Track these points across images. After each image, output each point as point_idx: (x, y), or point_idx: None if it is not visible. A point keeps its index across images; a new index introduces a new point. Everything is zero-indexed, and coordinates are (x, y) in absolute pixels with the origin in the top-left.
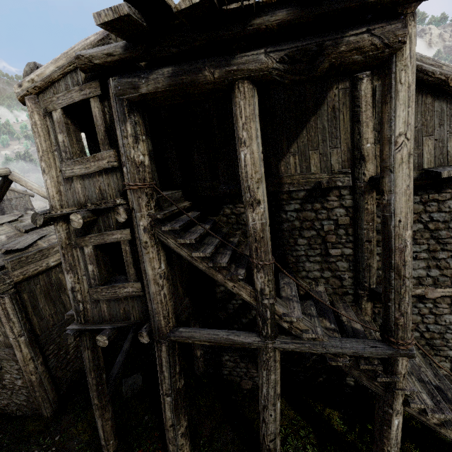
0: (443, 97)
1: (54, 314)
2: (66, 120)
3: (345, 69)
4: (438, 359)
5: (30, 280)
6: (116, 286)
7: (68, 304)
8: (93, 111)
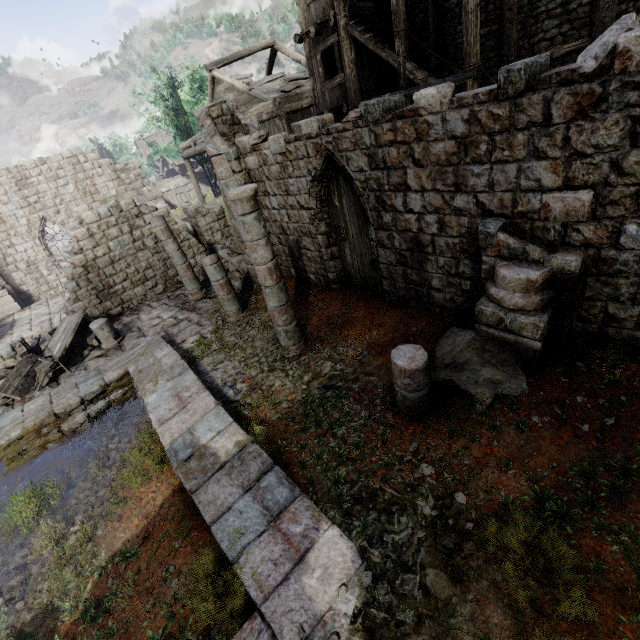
0: None
1: None
2: None
3: None
4: None
5: (293, 114)
6: (332, 79)
7: None
8: None
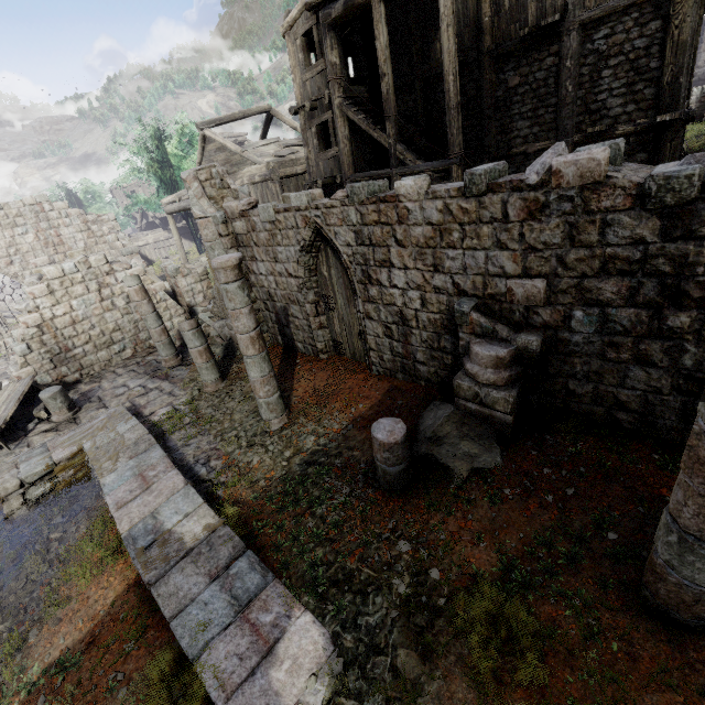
0: None
1: None
2: (302, 44)
3: None
4: None
5: (287, 179)
6: (327, 151)
7: None
8: (314, 35)
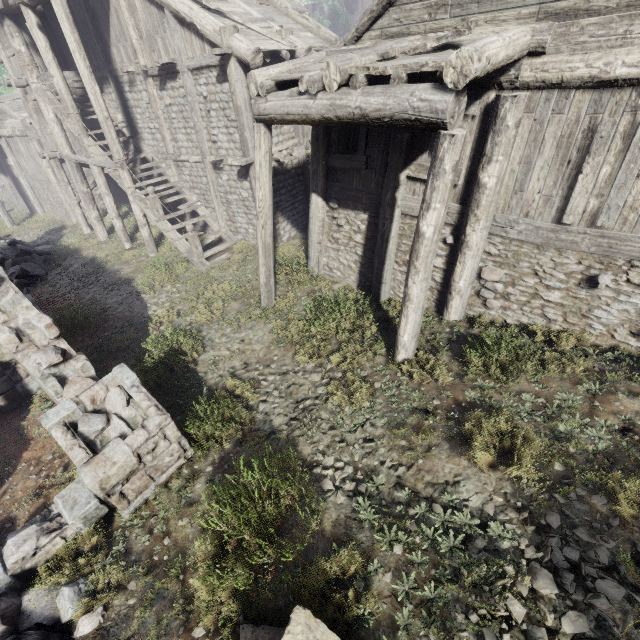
0: (153, 3)
1: None
2: None
3: (43, 0)
4: (211, 210)
5: None
6: (46, 128)
7: None
8: None
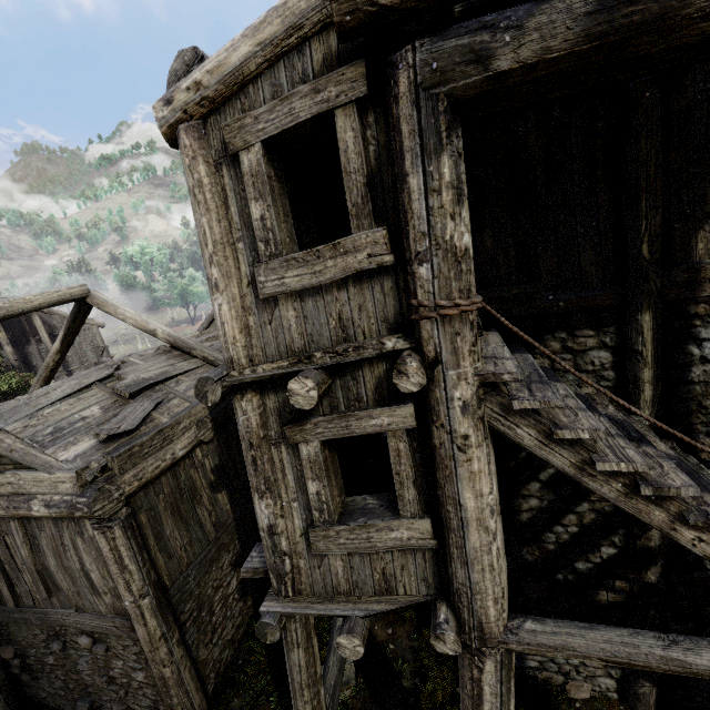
0: None
1: (187, 545)
2: (267, 169)
3: None
4: None
5: (147, 486)
6: (372, 526)
7: (207, 524)
8: (340, 141)
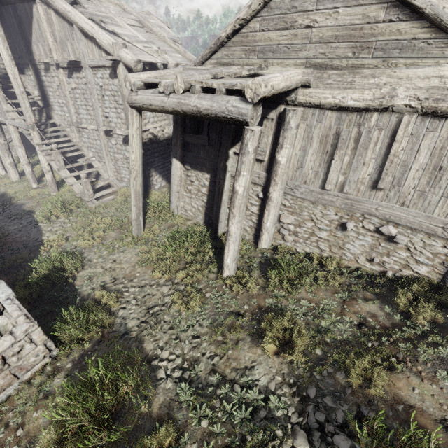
0: (66, 20)
1: None
2: None
3: None
4: (103, 164)
5: None
6: None
7: None
8: None
